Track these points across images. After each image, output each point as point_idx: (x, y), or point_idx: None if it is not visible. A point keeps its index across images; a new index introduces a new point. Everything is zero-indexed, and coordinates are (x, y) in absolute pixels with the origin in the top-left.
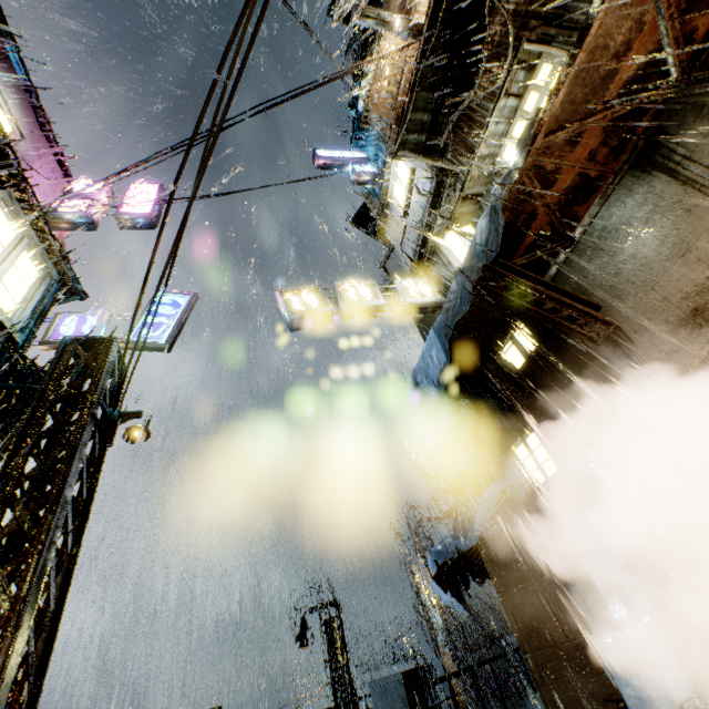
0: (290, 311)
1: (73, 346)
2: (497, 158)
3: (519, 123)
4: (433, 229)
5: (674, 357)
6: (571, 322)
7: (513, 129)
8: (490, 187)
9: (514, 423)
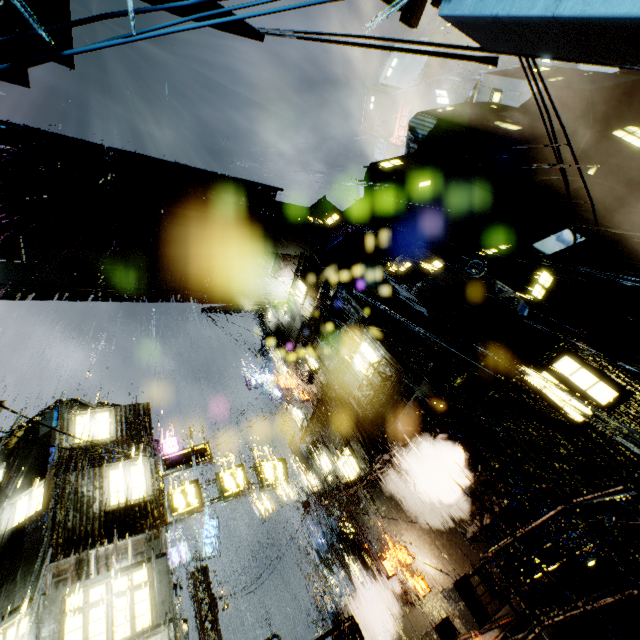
0: (263, 517)
1: (195, 575)
2: (337, 462)
3: (342, 458)
4: (316, 459)
5: (382, 555)
6: (361, 538)
7: (341, 458)
8: (336, 468)
9: (352, 557)
